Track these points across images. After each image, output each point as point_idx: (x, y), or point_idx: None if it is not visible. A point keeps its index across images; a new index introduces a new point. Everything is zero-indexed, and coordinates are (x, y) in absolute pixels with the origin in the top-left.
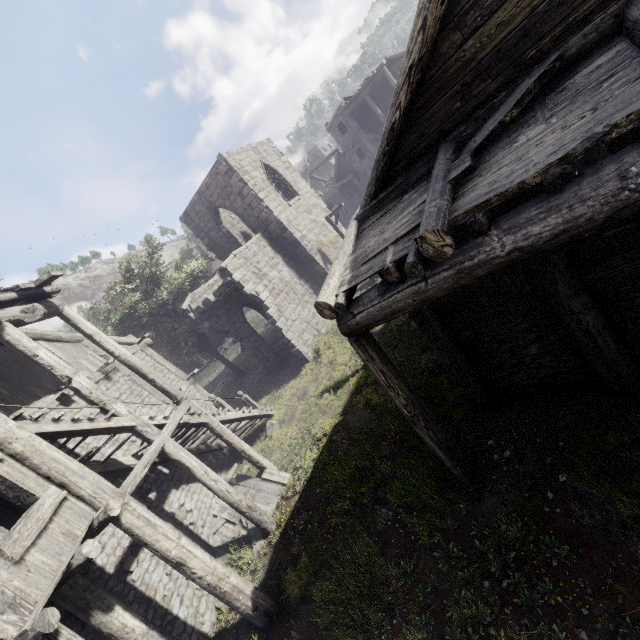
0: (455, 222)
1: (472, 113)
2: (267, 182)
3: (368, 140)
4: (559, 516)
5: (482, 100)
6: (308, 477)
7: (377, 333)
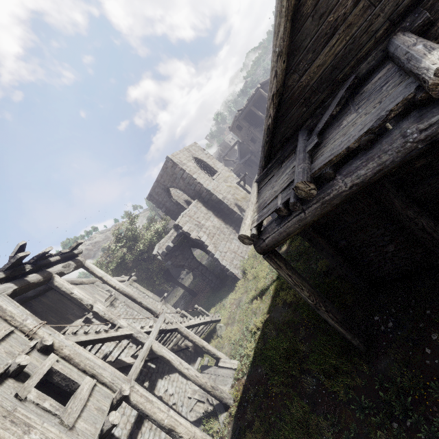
0: (314, 175)
1: (314, 112)
2: (197, 168)
3: (257, 132)
4: (438, 365)
5: (318, 104)
6: (251, 361)
7: (283, 253)
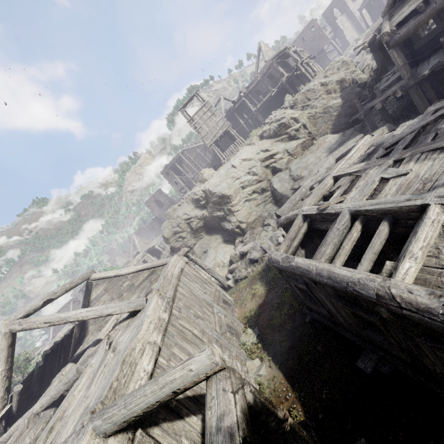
0: None
1: None
2: None
3: None
4: None
5: None
6: None
7: None
